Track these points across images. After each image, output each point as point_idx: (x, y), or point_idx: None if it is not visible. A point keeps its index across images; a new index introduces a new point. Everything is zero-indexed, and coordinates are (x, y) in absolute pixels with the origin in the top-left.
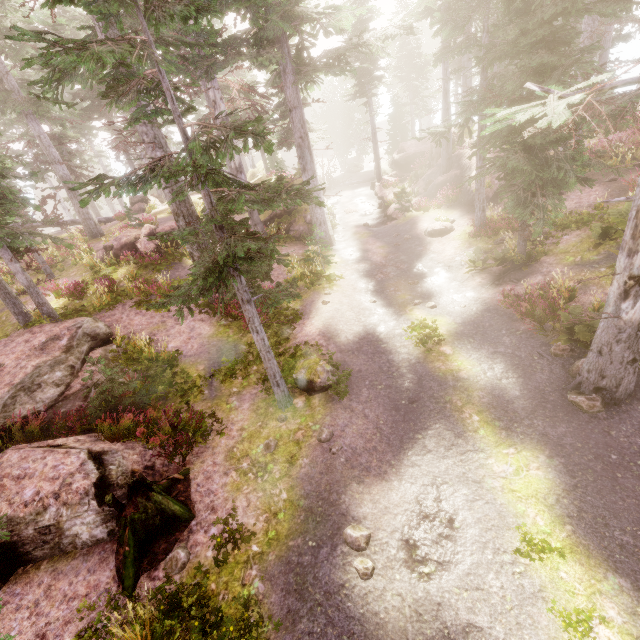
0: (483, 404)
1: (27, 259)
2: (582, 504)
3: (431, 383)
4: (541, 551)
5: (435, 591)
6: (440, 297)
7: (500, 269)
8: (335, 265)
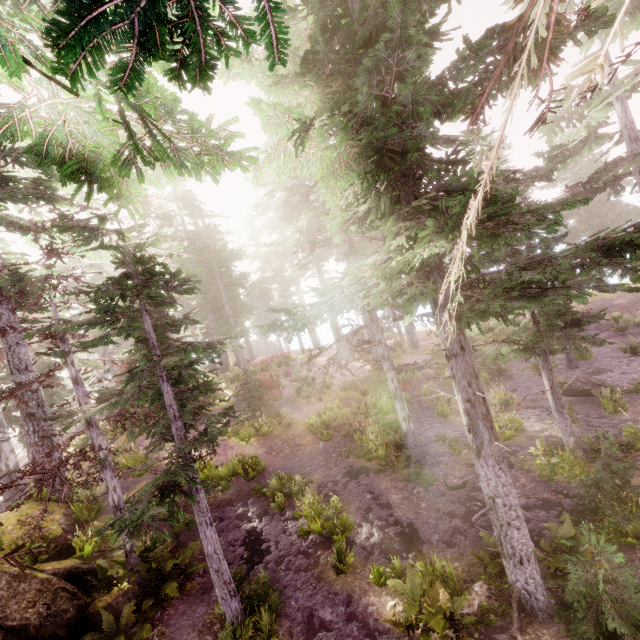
0: None
1: None
2: None
3: None
4: None
5: None
6: None
7: None
8: None
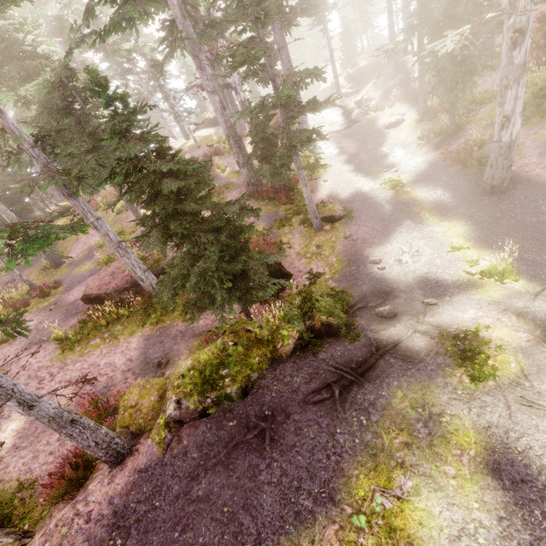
0: (431, 208)
1: (105, 194)
2: (480, 234)
3: (400, 206)
4: (459, 249)
5: (413, 268)
6: (400, 165)
7: (439, 140)
8: (323, 160)
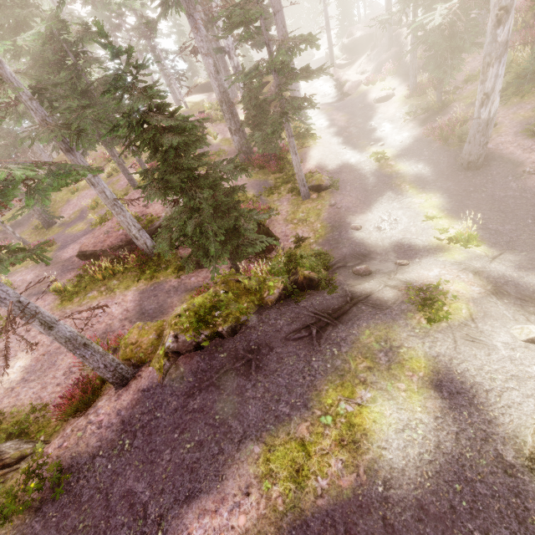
0: (411, 181)
1: (95, 157)
2: (453, 206)
3: (384, 178)
4: (433, 218)
5: (390, 234)
6: (386, 140)
7: (425, 116)
8: (313, 131)
